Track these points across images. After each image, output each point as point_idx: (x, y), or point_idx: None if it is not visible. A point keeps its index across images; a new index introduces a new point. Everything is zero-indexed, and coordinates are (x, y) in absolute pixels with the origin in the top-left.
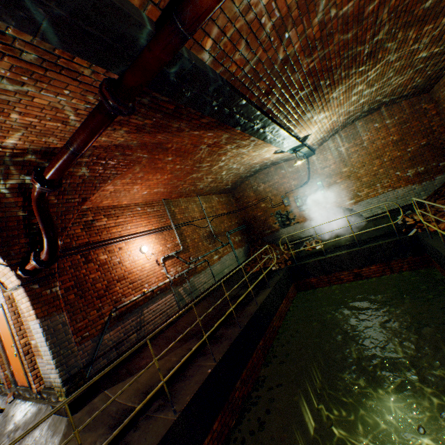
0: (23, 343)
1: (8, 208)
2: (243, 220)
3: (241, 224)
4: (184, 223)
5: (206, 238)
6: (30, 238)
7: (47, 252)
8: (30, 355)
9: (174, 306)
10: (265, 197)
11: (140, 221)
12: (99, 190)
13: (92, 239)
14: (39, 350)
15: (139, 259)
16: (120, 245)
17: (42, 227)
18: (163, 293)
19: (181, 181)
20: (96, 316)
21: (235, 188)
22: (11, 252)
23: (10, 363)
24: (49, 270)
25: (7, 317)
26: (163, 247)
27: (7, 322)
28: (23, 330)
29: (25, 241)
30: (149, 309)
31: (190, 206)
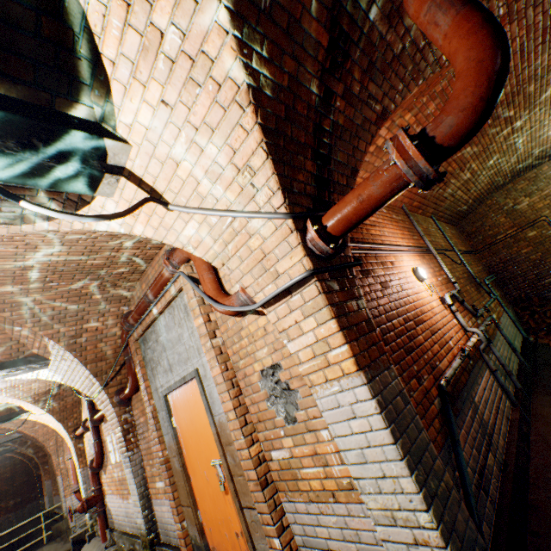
0: (254, 455)
1: (302, 57)
2: (488, 267)
3: (487, 274)
4: (437, 249)
5: (467, 281)
6: (315, 167)
7: (477, 94)
8: (270, 489)
9: (501, 397)
10: (534, 219)
11: (392, 229)
12: (400, 102)
13: (353, 236)
14: (300, 476)
15: (419, 291)
16: (389, 259)
17: (463, 11)
18: (476, 365)
19: (444, 164)
20: (421, 395)
21: (464, 216)
22: (292, 183)
23: (195, 505)
24: (342, 256)
25: (206, 398)
26: (434, 280)
27: (206, 408)
28: (250, 425)
29: (309, 169)
30: (476, 395)
31: (429, 228)
